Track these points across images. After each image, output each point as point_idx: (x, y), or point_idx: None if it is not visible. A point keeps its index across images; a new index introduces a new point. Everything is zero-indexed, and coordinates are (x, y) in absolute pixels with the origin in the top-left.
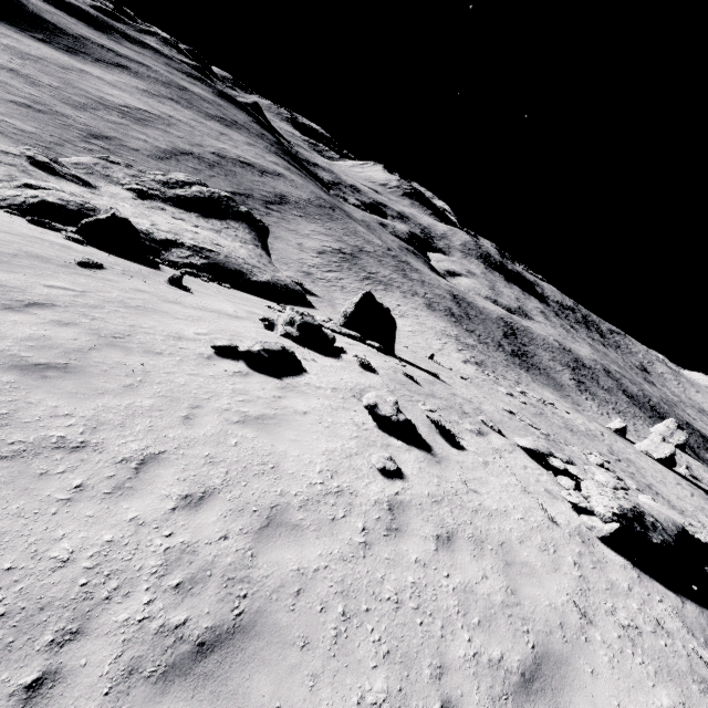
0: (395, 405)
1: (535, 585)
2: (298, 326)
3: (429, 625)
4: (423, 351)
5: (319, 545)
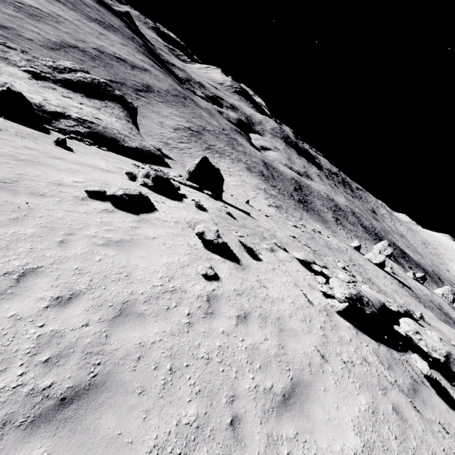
0: (216, 233)
1: (296, 342)
2: (152, 179)
3: (228, 371)
4: (242, 198)
5: (156, 326)
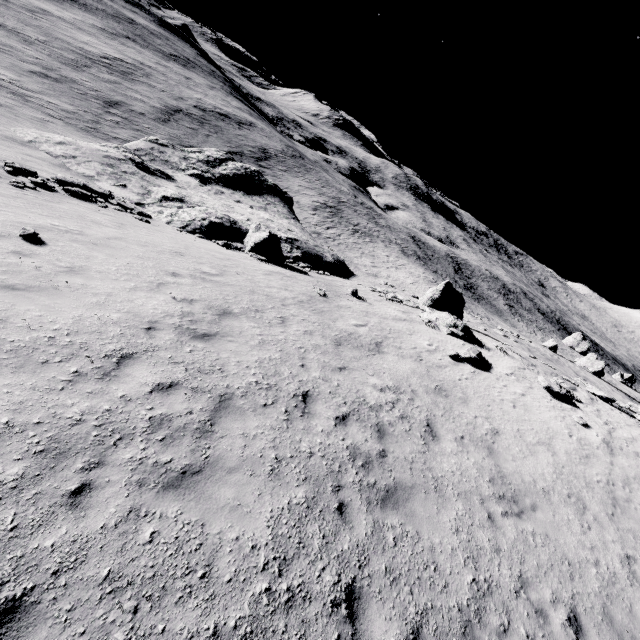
0: (557, 384)
1: None
2: (461, 329)
3: None
4: None
5: (600, 464)
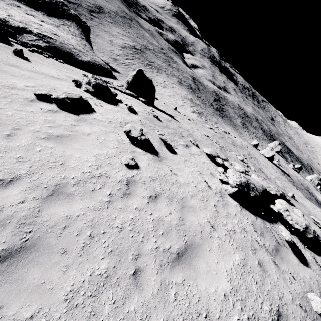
0: (140, 131)
1: (194, 216)
2: (92, 86)
3: (136, 237)
4: (172, 105)
5: (81, 203)
